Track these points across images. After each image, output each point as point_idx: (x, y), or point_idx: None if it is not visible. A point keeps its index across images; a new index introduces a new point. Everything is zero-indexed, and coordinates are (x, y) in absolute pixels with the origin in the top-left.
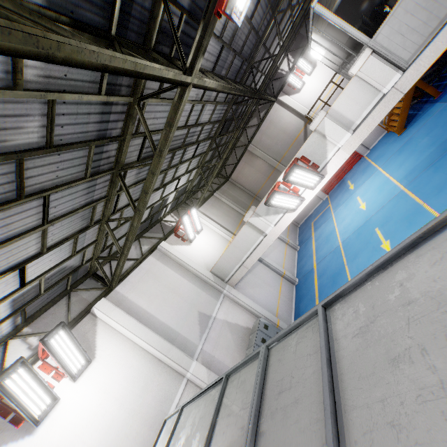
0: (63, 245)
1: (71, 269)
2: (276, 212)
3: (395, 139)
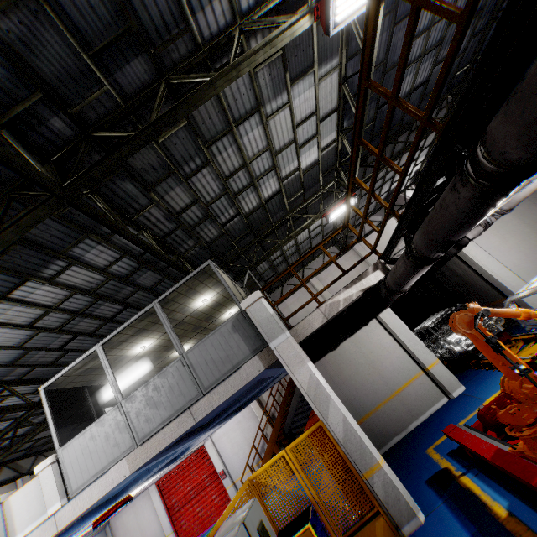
0: None
1: None
2: None
3: None
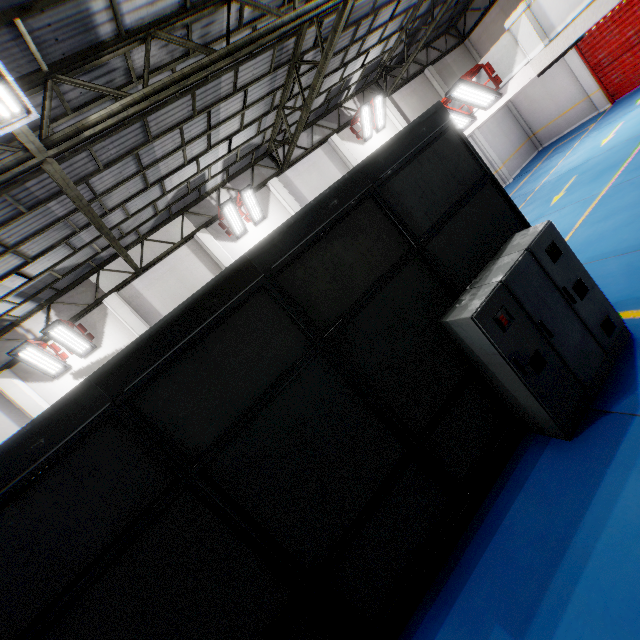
0: (252, 125)
1: (255, 146)
2: None
3: None
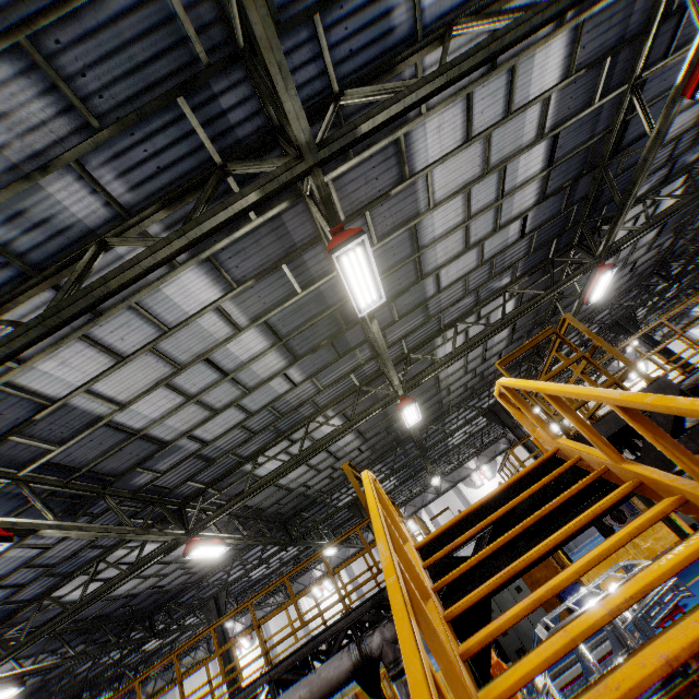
0: None
1: None
2: None
3: None
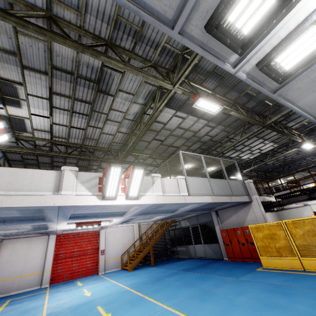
0: None
1: None
2: (89, 188)
3: (126, 272)
